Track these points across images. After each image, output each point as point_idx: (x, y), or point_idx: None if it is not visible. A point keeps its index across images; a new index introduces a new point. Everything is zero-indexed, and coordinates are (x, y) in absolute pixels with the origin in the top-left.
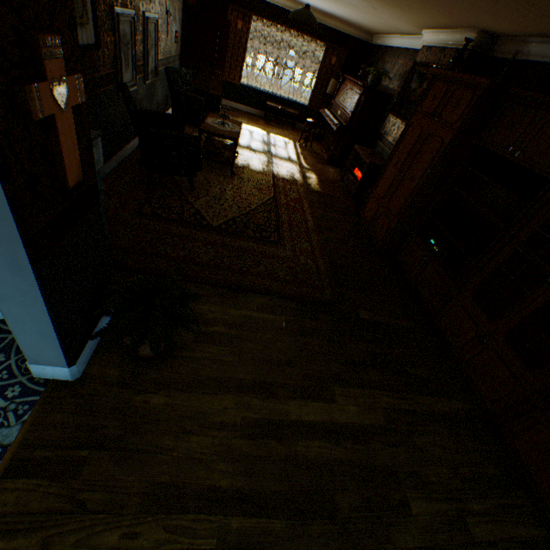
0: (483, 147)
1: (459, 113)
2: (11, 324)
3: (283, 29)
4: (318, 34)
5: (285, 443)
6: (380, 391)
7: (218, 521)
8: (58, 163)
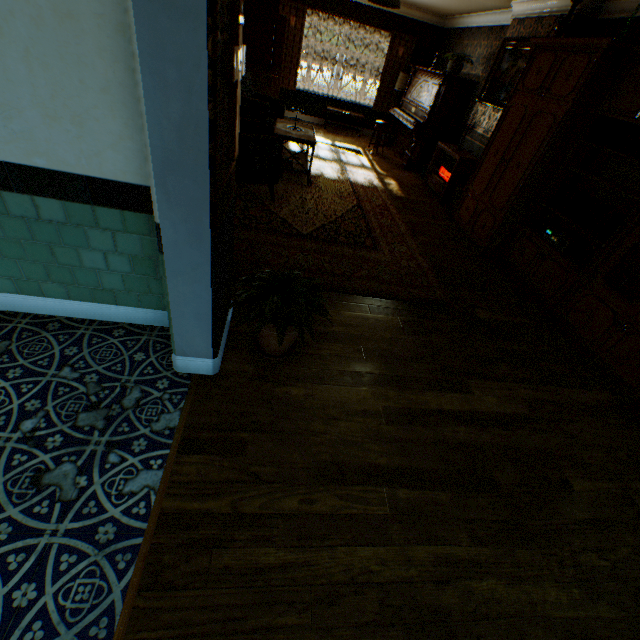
0: (603, 118)
1: (573, 82)
2: (172, 306)
3: (341, 22)
4: (381, 23)
5: (431, 428)
6: (515, 384)
7: (385, 492)
8: (229, 134)
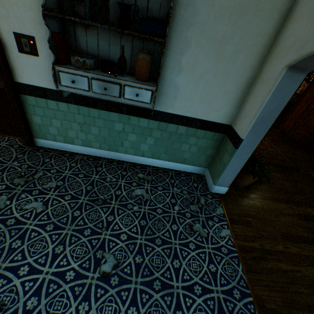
0: None
1: None
2: (227, 167)
3: None
4: None
5: None
6: None
7: (313, 247)
8: None
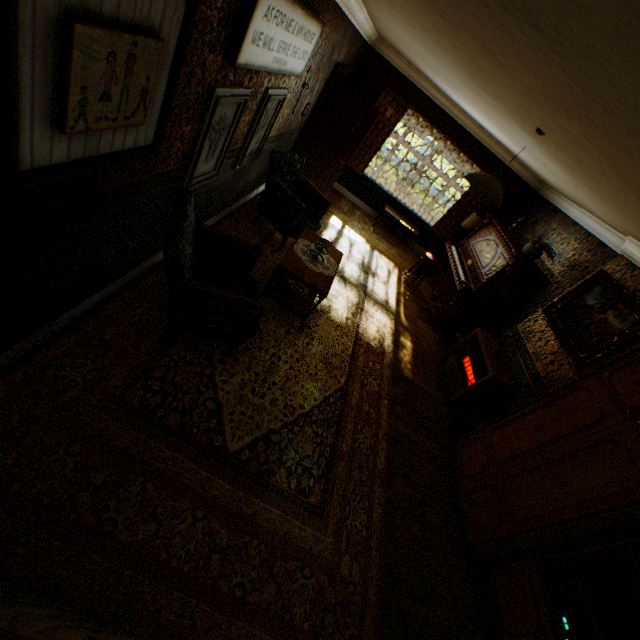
0: None
1: None
2: None
3: (438, 136)
4: (478, 157)
5: None
6: None
7: None
8: None
